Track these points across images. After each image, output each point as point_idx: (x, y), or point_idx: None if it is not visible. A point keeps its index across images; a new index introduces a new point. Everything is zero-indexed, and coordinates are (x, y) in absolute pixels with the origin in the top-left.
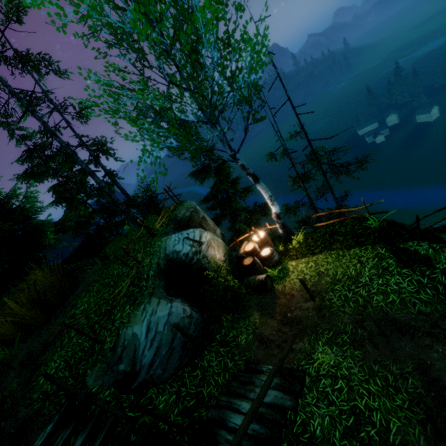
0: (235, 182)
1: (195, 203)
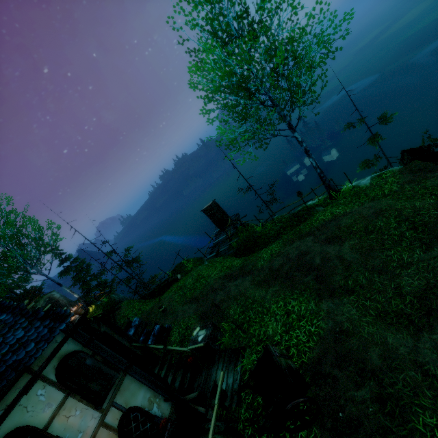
0: (87, 273)
1: (54, 293)
